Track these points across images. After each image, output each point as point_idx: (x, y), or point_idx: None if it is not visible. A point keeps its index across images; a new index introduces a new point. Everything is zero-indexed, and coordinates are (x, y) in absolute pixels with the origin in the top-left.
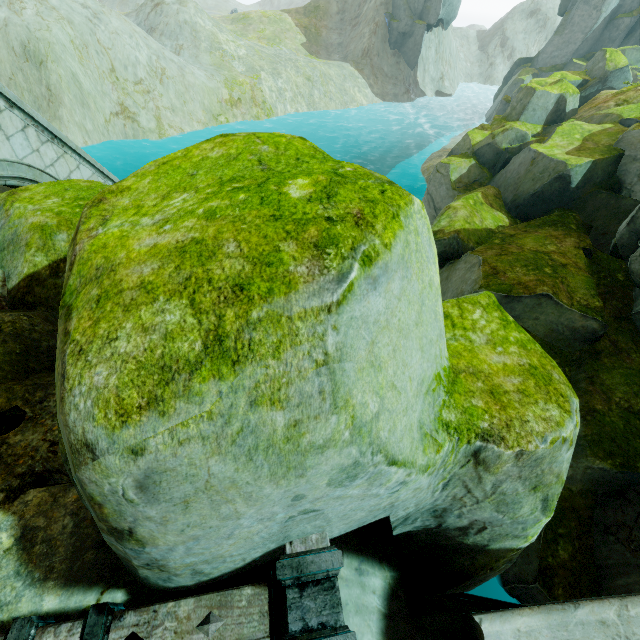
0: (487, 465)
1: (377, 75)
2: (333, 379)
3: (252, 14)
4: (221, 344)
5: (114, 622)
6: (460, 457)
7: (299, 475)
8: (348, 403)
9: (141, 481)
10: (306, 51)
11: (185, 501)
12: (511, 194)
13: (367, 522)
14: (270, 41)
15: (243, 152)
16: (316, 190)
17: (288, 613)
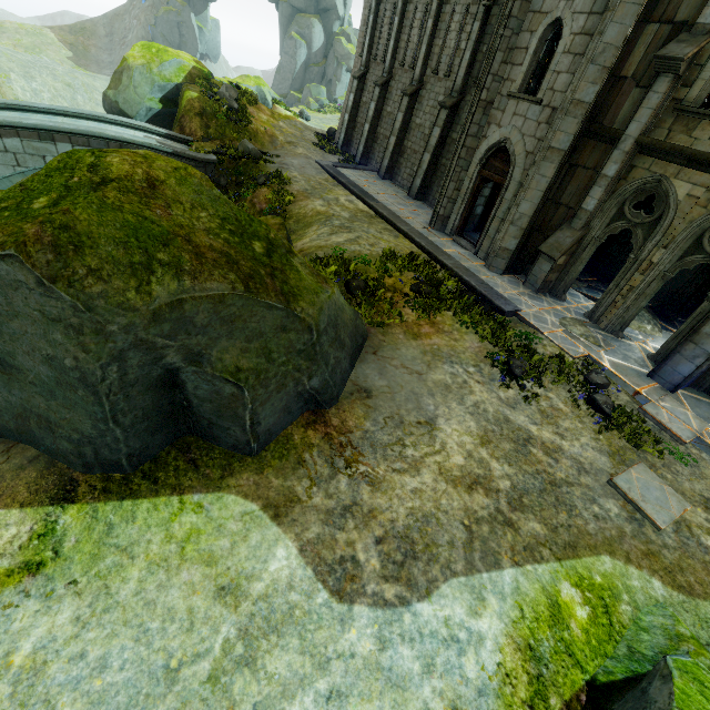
0: None
1: None
2: None
3: (6, 24)
4: None
5: None
6: None
7: None
8: None
9: None
10: (73, 64)
11: None
12: None
13: None
14: (29, 50)
15: None
16: None
17: None
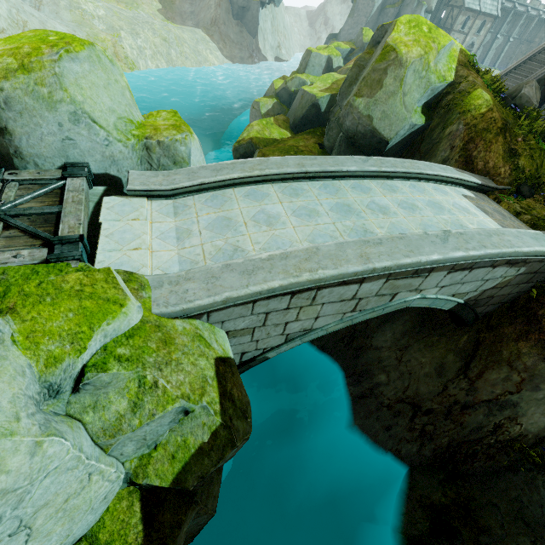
0: (150, 148)
1: (225, 41)
2: (59, 81)
3: None
4: (24, 67)
5: (7, 171)
6: (141, 147)
7: (56, 111)
8: (67, 91)
9: (5, 100)
10: (163, 16)
11: (20, 113)
12: (292, 119)
13: (108, 170)
14: (128, 5)
15: (42, 34)
16: (58, 38)
17: (67, 170)
